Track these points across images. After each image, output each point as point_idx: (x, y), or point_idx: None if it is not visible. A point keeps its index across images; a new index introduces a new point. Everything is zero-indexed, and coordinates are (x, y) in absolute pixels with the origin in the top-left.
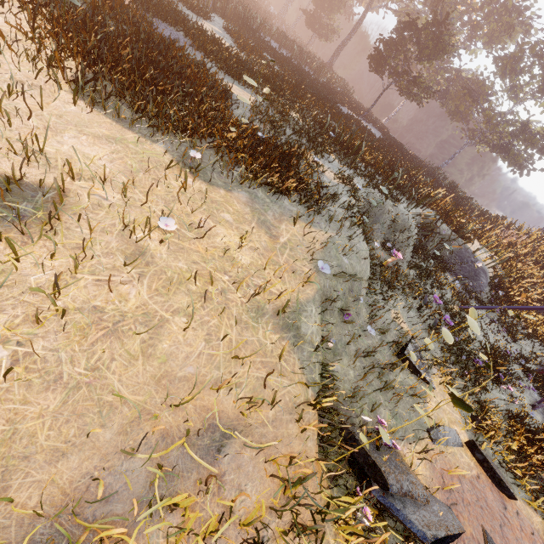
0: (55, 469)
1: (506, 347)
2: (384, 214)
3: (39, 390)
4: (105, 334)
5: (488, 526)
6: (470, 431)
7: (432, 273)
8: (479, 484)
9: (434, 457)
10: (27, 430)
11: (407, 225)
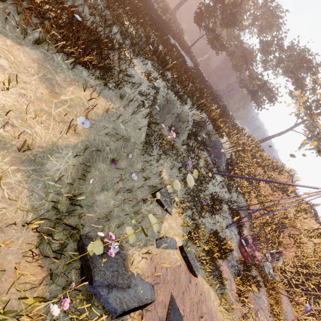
0: None
1: (224, 195)
2: (174, 109)
3: None
4: None
5: (175, 294)
6: (185, 240)
7: (195, 150)
8: (179, 270)
9: (155, 256)
10: None
11: (187, 119)
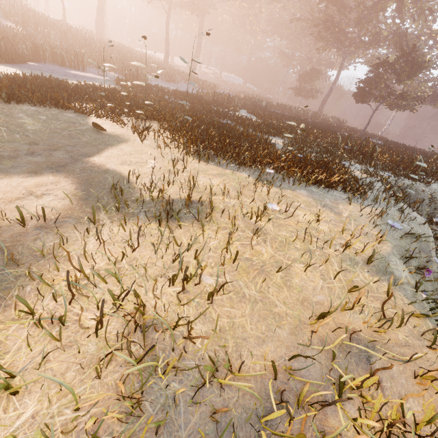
0: (262, 349)
1: None
2: (419, 194)
3: (236, 301)
4: (258, 272)
5: None
6: None
7: None
8: None
9: None
10: (239, 323)
11: None
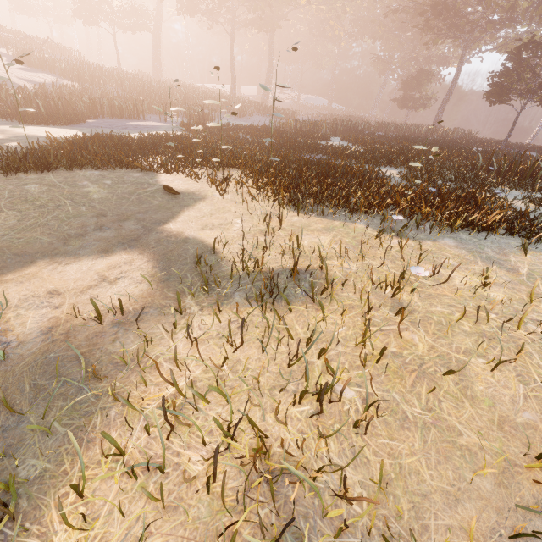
0: (458, 515)
1: None
2: None
3: (396, 427)
4: (417, 376)
5: None
6: None
7: None
8: None
9: None
10: (409, 466)
11: None
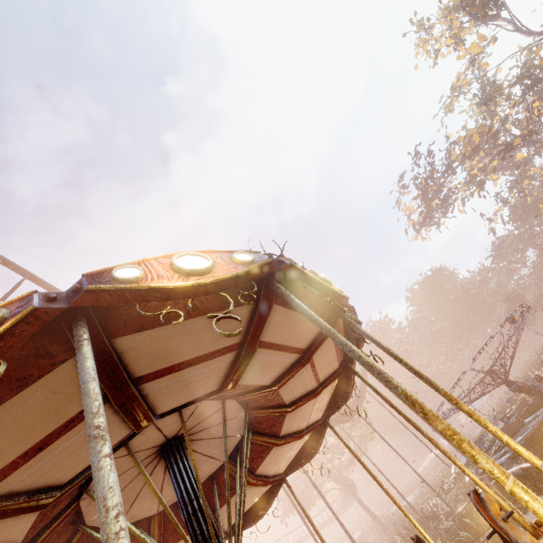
0: None
1: None
2: None
3: None
4: None
5: None
6: None
7: None
8: None
9: None
10: None
11: None
